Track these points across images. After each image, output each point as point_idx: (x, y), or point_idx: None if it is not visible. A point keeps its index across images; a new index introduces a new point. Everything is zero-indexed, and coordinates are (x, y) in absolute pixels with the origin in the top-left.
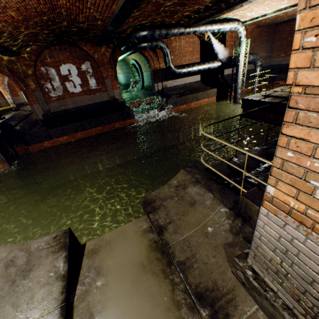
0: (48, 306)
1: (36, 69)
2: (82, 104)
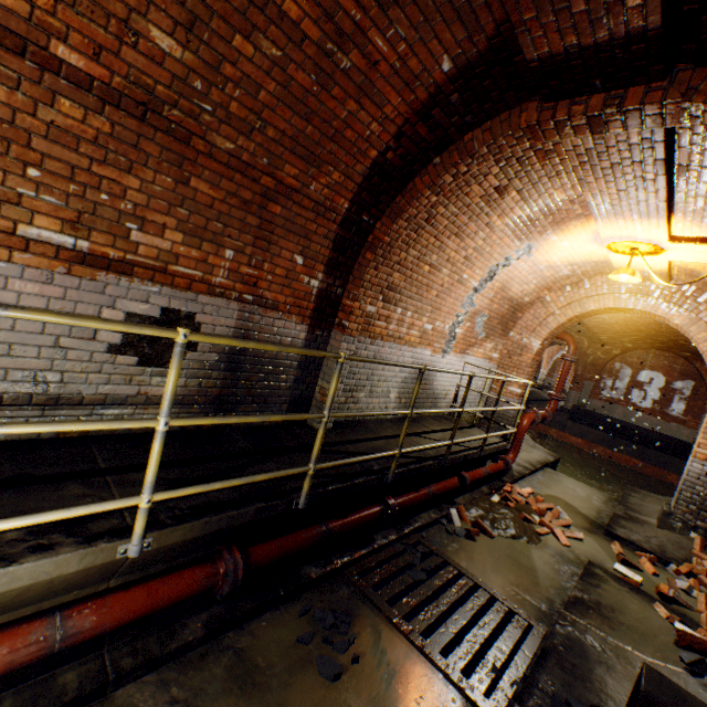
0: (539, 457)
1: (609, 361)
2: (635, 423)
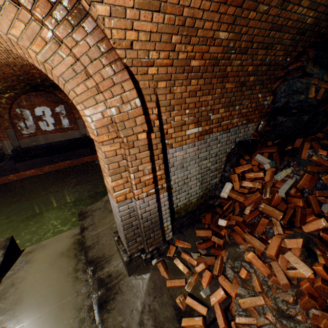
0: None
1: (11, 110)
2: (54, 141)
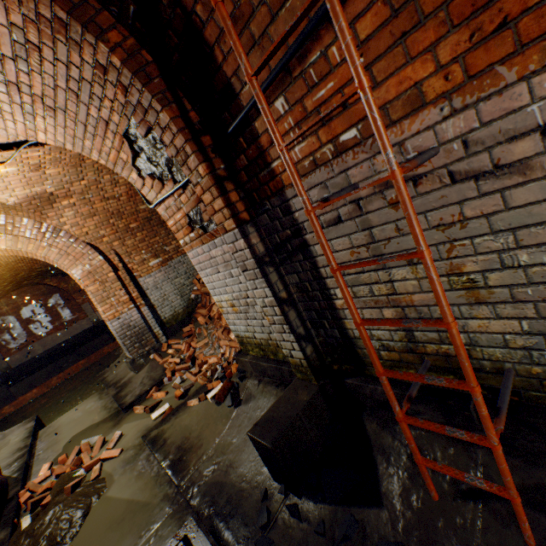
0: (22, 435)
1: None
2: (57, 343)
